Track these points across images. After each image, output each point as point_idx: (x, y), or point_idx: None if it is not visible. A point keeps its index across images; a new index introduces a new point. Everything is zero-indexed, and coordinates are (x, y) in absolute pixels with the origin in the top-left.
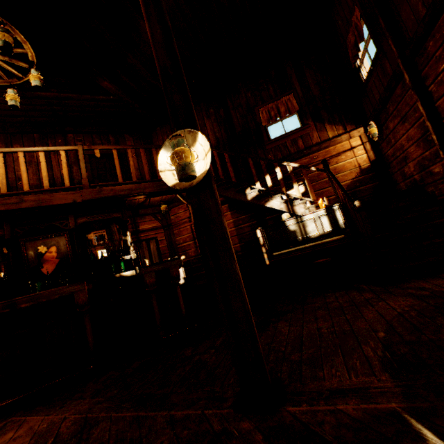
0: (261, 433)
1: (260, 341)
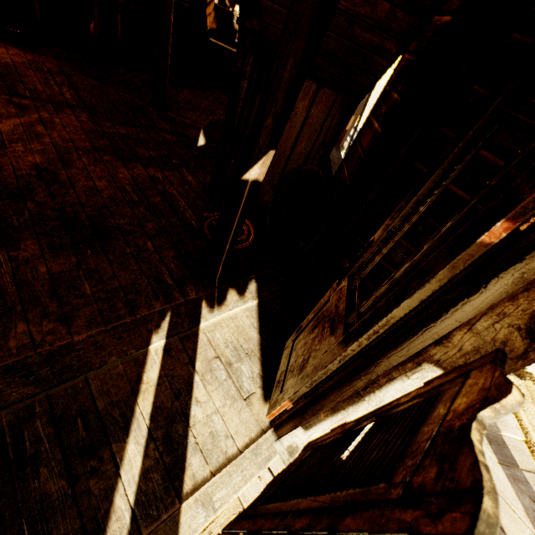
0: (156, 113)
1: (169, 91)
